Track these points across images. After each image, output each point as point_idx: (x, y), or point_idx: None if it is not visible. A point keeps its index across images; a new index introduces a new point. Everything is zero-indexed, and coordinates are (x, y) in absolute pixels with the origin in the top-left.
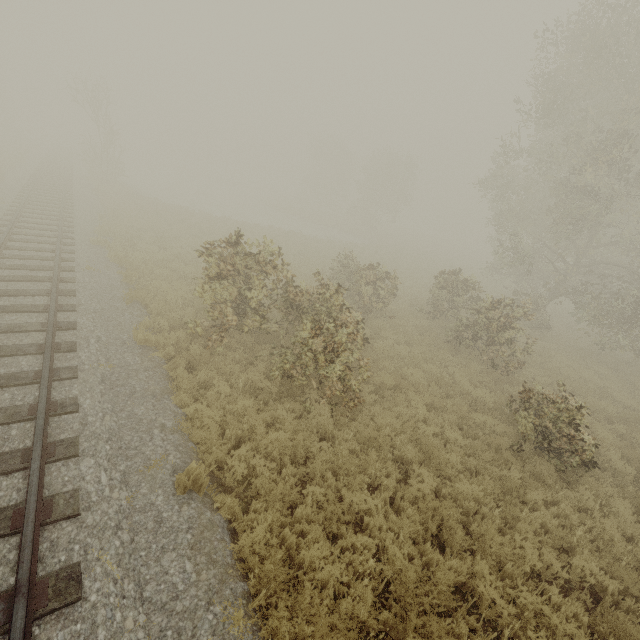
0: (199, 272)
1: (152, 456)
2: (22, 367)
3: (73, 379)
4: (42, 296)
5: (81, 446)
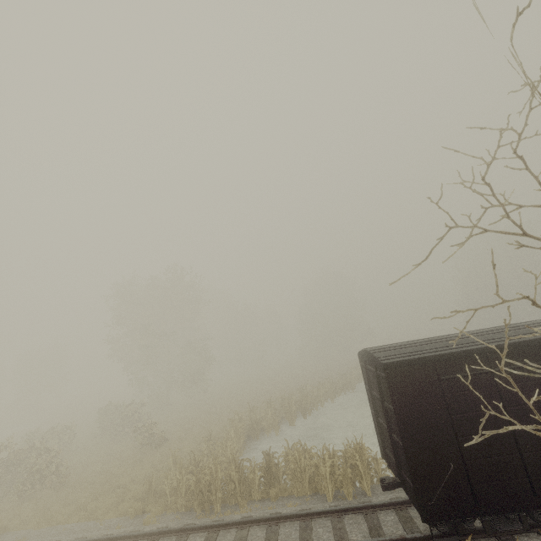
0: None
1: None
2: None
3: None
4: None
5: None
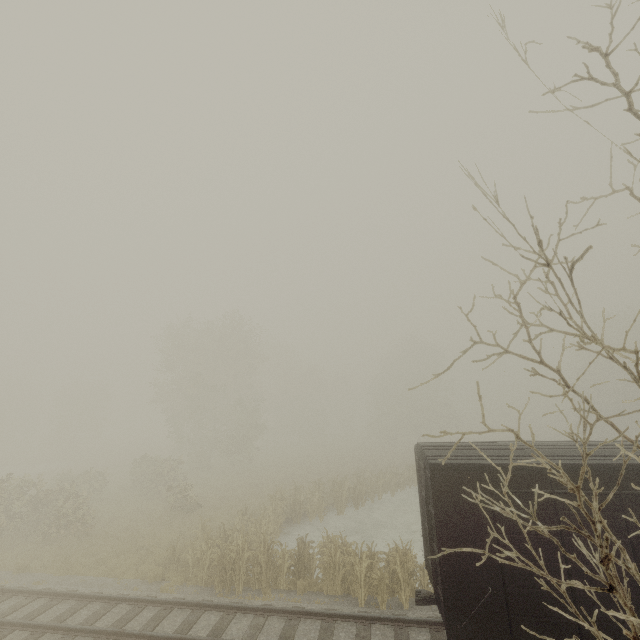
0: None
1: None
2: None
3: None
4: None
5: None
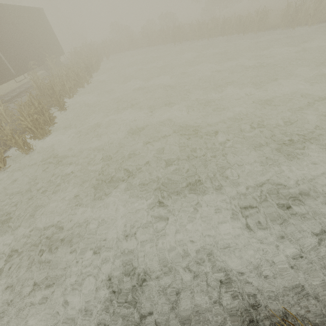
0: None
1: None
2: None
3: None
4: None
5: None
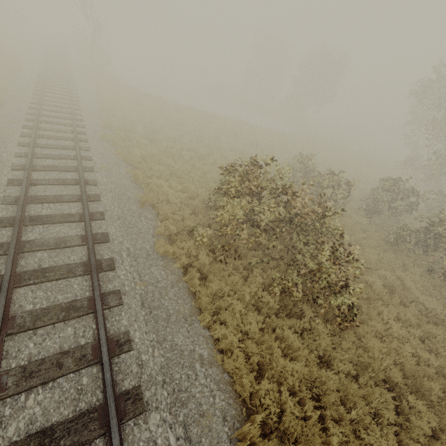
0: (185, 168)
1: (202, 400)
2: (75, 292)
3: (119, 305)
4: (75, 202)
5: (144, 396)
